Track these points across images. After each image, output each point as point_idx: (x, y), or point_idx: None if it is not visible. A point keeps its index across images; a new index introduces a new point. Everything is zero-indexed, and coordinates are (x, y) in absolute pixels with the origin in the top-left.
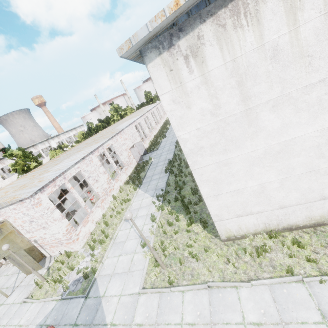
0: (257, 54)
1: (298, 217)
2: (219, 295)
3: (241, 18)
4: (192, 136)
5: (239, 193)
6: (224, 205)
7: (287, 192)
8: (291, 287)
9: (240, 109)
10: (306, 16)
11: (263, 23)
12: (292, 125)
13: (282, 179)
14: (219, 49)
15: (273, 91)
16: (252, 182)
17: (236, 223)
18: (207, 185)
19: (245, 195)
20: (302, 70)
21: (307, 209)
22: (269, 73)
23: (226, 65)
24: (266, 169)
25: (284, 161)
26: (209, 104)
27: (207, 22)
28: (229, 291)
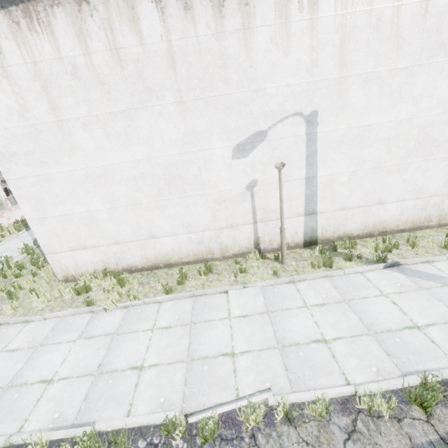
0: (58, 65)
1: (134, 256)
2: (1, 331)
3: (35, 24)
4: (0, 136)
5: (68, 220)
6: (54, 233)
7: (118, 226)
8: (80, 317)
9: (51, 119)
10: (95, 46)
11: (57, 37)
12: (106, 150)
13: (109, 208)
14: (17, 46)
15: (81, 109)
16: (80, 207)
17: (71, 259)
18: (29, 203)
19: (76, 223)
20: (103, 96)
21: (142, 248)
22: (73, 89)
23: (27, 65)
24: (92, 194)
25: (107, 188)
26: (16, 103)
27: None
28: (16, 326)
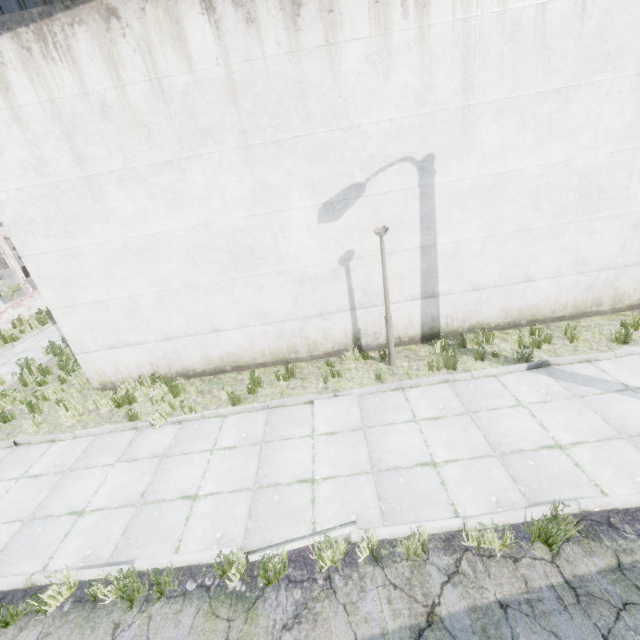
0: (83, 103)
1: (192, 356)
2: (20, 453)
3: (51, 49)
4: (12, 199)
5: (104, 308)
6: (86, 326)
7: (169, 315)
8: (120, 435)
9: (76, 175)
10: (130, 76)
11: (81, 65)
12: (150, 214)
13: (157, 292)
14: (29, 79)
15: (115, 160)
16: (118, 291)
17: (109, 360)
18: (51, 286)
19: (113, 312)
20: (143, 142)
21: (201, 345)
22: (103, 134)
23: (43, 105)
24: (133, 274)
25: (153, 266)
26: (30, 155)
27: (5, 37)
28: (40, 447)
